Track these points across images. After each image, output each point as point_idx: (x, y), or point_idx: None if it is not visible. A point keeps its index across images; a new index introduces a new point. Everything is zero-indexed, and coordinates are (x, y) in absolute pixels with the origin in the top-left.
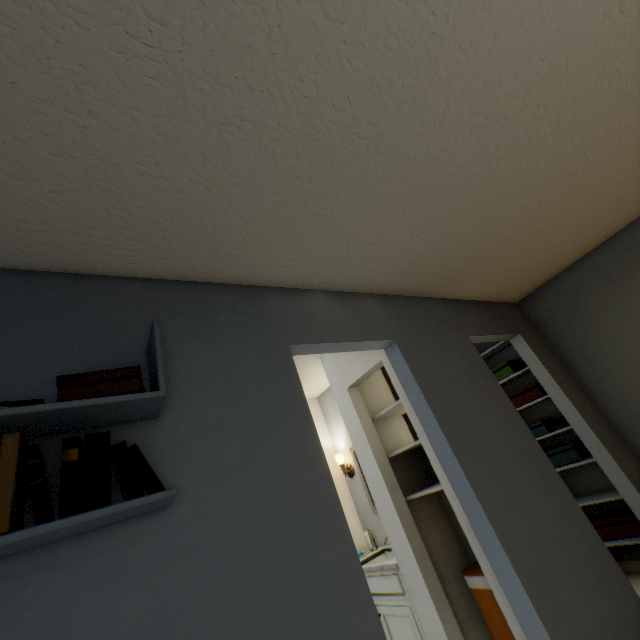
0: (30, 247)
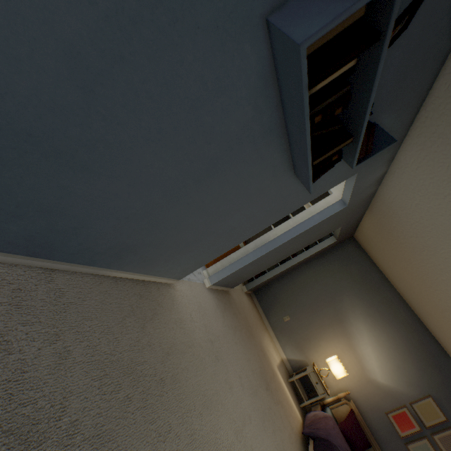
0: None
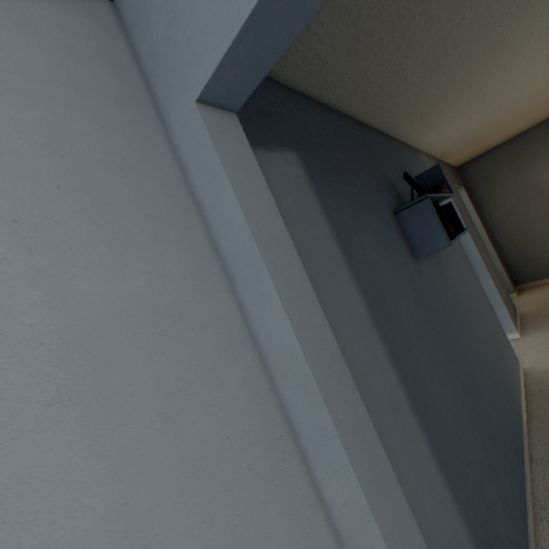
0: (396, 120)
